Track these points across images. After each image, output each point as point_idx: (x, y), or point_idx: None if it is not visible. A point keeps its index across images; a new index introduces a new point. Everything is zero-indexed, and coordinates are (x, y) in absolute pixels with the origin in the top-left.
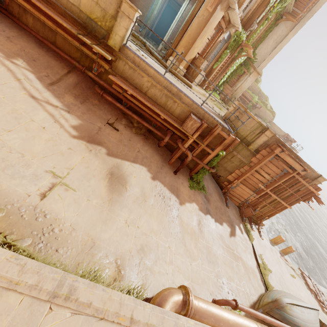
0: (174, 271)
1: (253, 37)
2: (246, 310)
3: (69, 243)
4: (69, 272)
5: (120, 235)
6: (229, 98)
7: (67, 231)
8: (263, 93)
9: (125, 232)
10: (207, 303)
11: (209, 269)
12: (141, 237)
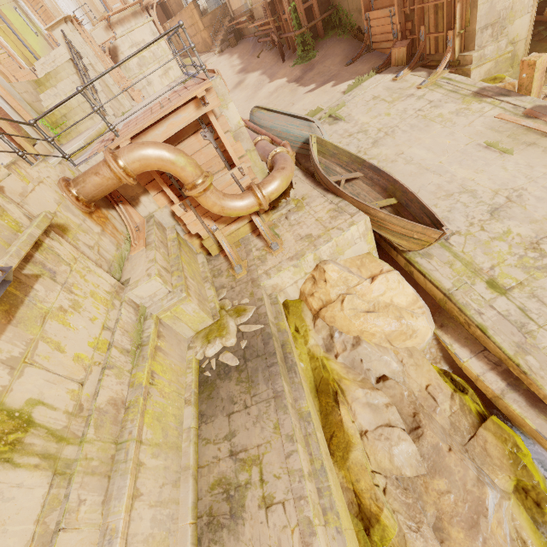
0: None
1: None
2: None
3: None
4: None
5: None
6: None
7: None
8: None
9: None
10: None
11: None
12: None
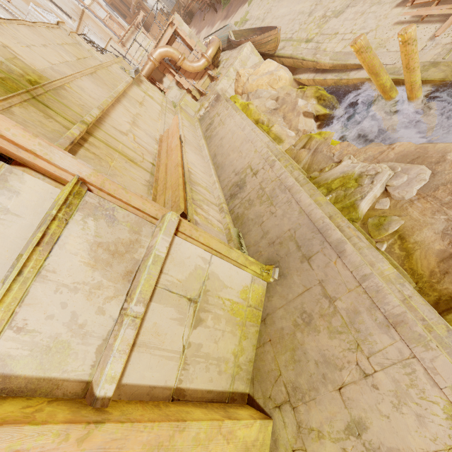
0: None
1: None
2: None
3: None
4: None
5: None
6: None
7: None
8: None
9: None
10: None
11: None
12: None
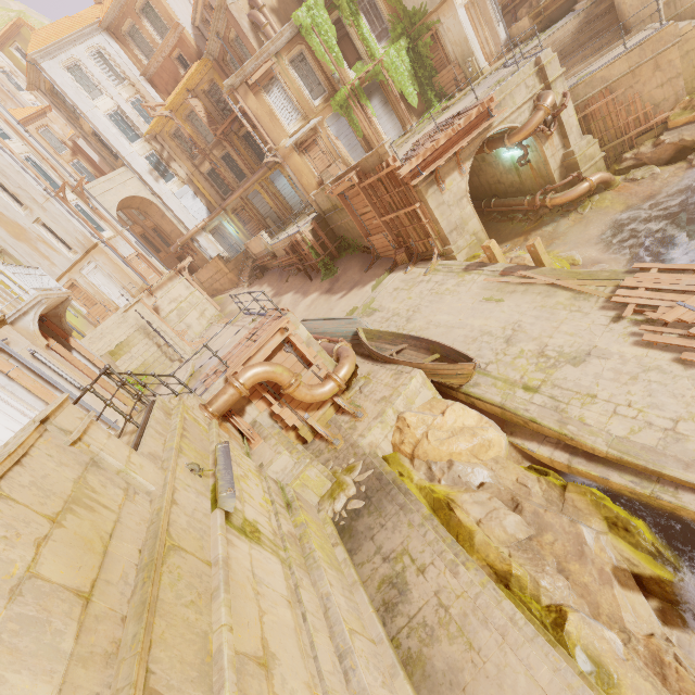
0: None
1: (368, 46)
2: None
3: None
4: None
5: None
6: (464, 73)
7: None
8: None
9: None
10: None
11: None
12: None
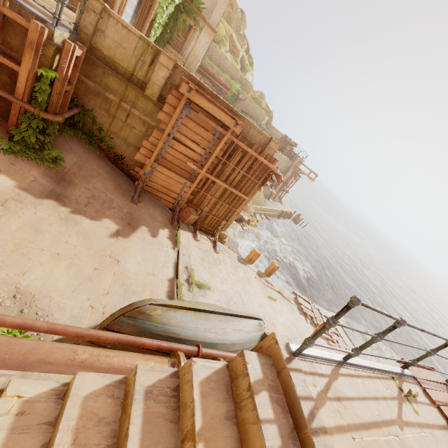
0: None
1: None
2: None
3: None
4: None
5: None
6: None
7: None
8: (249, 81)
9: None
10: None
11: None
12: None
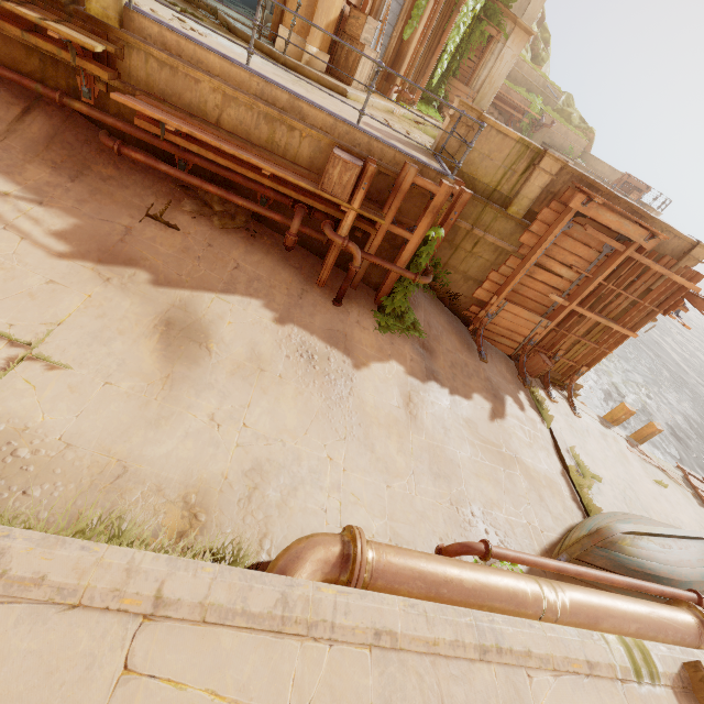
0: (346, 504)
1: None
2: (512, 557)
3: (56, 474)
4: (41, 528)
5: (197, 447)
6: None
7: (52, 451)
8: (556, 87)
9: (212, 439)
10: (408, 553)
11: (437, 490)
12: (255, 445)
